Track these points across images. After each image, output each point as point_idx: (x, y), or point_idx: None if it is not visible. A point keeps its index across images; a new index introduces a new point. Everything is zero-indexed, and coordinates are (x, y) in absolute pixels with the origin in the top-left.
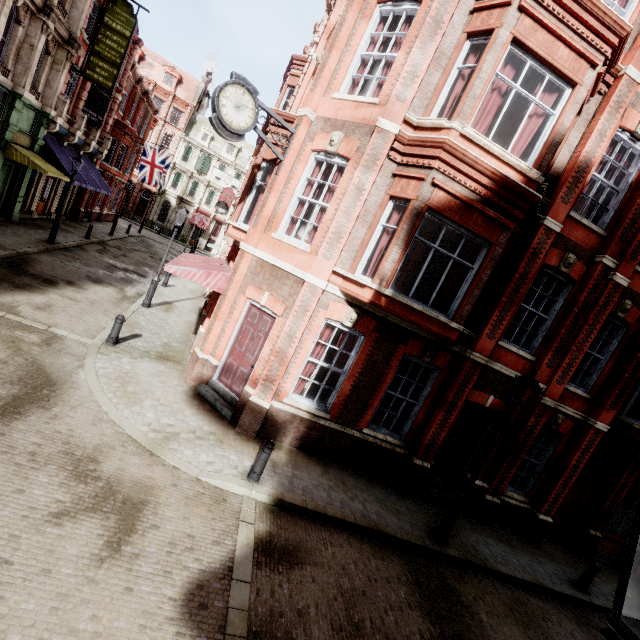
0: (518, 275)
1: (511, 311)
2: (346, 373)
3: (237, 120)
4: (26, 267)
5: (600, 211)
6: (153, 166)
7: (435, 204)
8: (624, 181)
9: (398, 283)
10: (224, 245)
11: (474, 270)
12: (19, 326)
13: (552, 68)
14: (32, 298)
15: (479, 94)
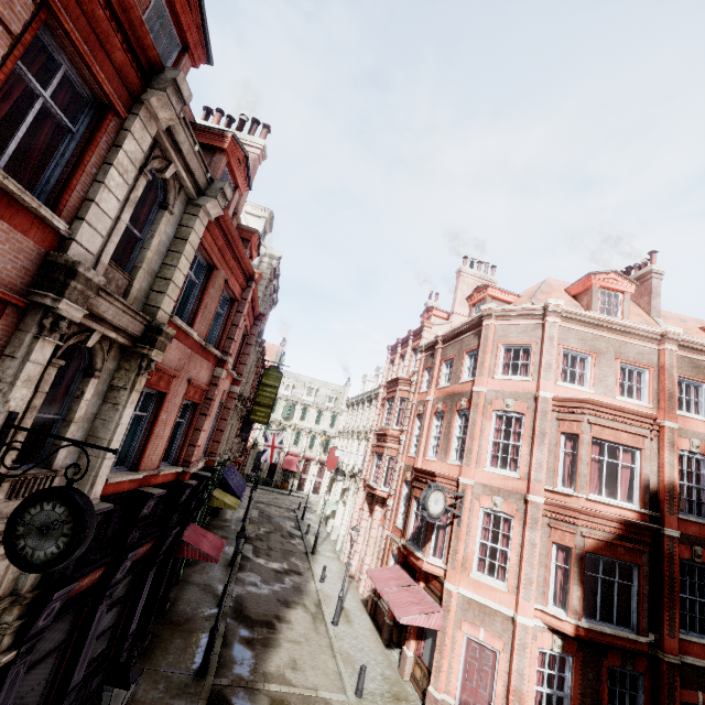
0: (667, 577)
1: (676, 608)
2: (569, 696)
3: (437, 509)
4: (246, 612)
5: (697, 502)
6: (273, 448)
7: (589, 548)
8: (702, 479)
9: (584, 608)
10: (353, 515)
11: (635, 587)
12: (304, 700)
13: (621, 444)
14: (281, 656)
15: (587, 473)
